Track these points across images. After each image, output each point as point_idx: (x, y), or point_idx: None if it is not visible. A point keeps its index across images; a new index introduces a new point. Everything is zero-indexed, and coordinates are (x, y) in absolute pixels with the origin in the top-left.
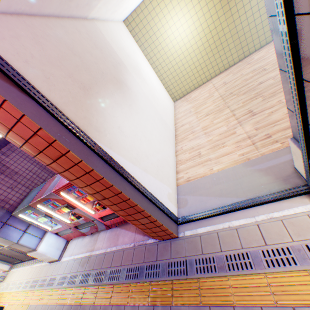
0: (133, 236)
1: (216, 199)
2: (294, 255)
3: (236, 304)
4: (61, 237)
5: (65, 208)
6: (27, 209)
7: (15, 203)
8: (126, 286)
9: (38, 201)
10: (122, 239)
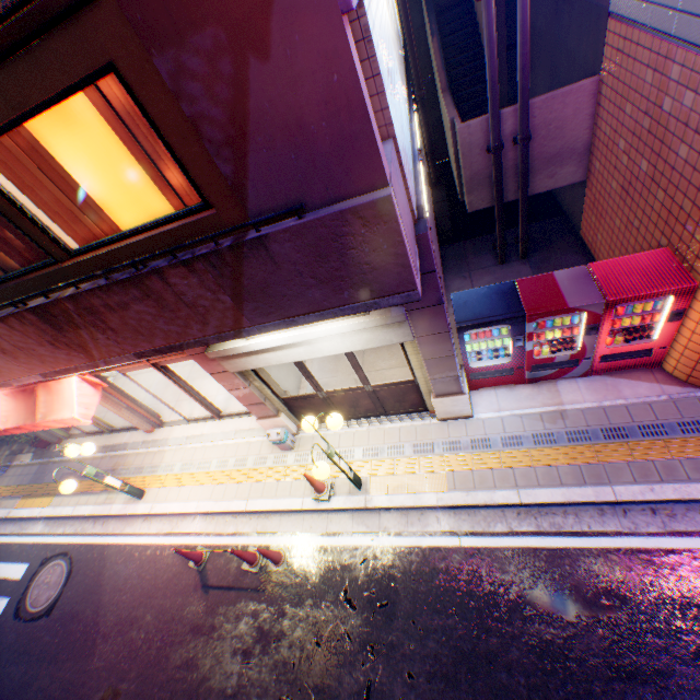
0: (657, 387)
1: None
2: None
3: None
4: (467, 382)
5: (558, 332)
6: (506, 322)
7: None
8: (691, 440)
9: (555, 311)
10: (630, 390)
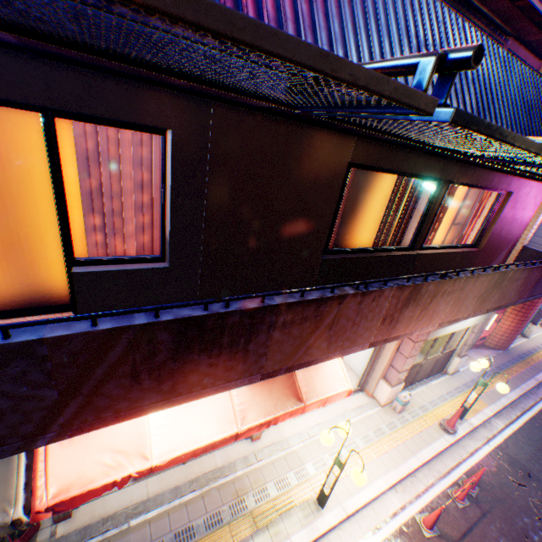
0: (489, 350)
1: None
2: (534, 348)
3: (539, 359)
4: None
5: None
6: None
7: None
8: (514, 366)
9: None
10: (485, 352)
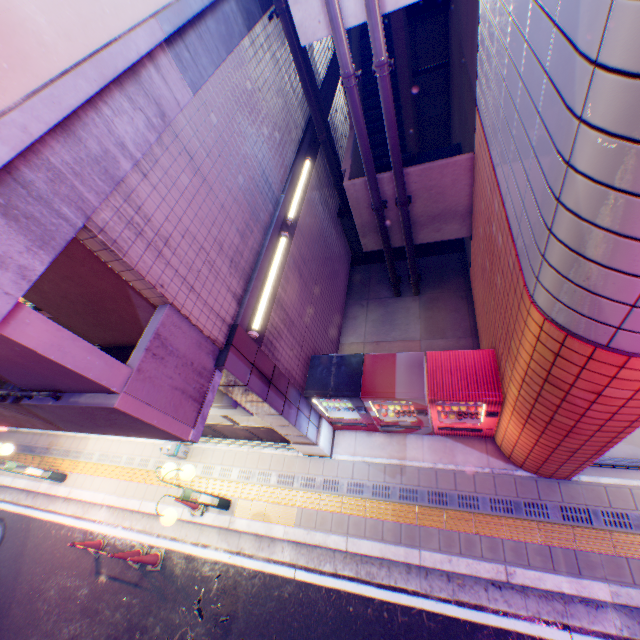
0: (485, 458)
1: (624, 447)
2: None
3: None
4: (331, 425)
5: (397, 406)
6: (345, 398)
7: (296, 375)
8: (495, 519)
9: (385, 398)
10: (463, 457)
